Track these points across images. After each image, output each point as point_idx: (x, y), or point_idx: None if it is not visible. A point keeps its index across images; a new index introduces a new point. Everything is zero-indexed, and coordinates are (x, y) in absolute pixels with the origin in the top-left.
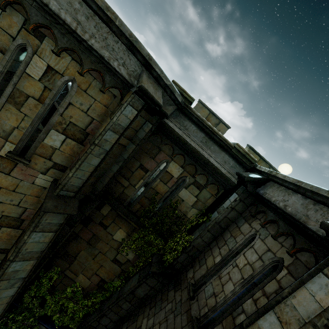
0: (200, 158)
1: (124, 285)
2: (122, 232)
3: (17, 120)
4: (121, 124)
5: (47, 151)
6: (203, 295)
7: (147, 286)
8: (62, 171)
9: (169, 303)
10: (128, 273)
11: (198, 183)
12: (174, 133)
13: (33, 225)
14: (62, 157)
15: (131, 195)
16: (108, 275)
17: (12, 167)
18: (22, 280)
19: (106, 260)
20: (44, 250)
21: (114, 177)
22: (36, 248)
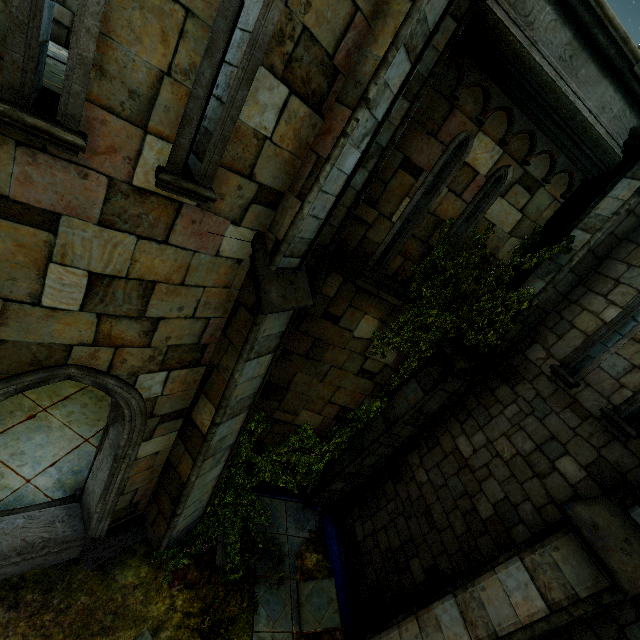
0: (558, 106)
1: (388, 405)
2: (369, 321)
3: (164, 40)
4: (427, 19)
5: (244, 150)
6: (602, 375)
7: (445, 393)
8: (272, 209)
9: (509, 405)
10: (388, 385)
11: (530, 177)
12: (506, 41)
13: (248, 349)
14: (276, 163)
15: (384, 241)
16: (352, 398)
17: (170, 219)
18: (230, 448)
19: (345, 376)
20: (258, 390)
21: (359, 203)
22: (248, 391)
